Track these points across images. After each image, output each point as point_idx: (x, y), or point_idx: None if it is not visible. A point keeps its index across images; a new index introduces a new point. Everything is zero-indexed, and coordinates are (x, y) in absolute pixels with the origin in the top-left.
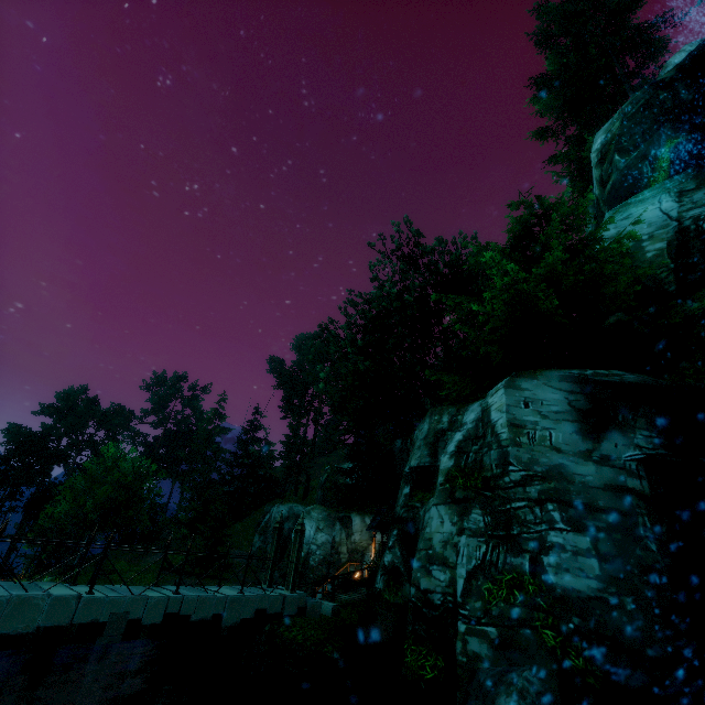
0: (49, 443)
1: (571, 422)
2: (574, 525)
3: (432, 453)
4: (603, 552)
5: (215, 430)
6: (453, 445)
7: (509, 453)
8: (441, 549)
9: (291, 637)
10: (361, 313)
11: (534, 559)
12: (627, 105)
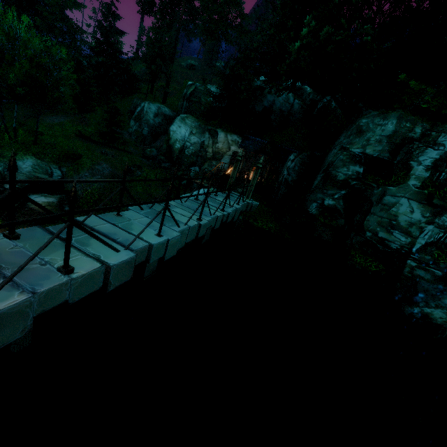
0: None
1: None
2: None
3: (392, 152)
4: None
5: (67, 1)
6: (430, 160)
7: None
8: (406, 225)
9: (260, 226)
10: None
11: None
12: None
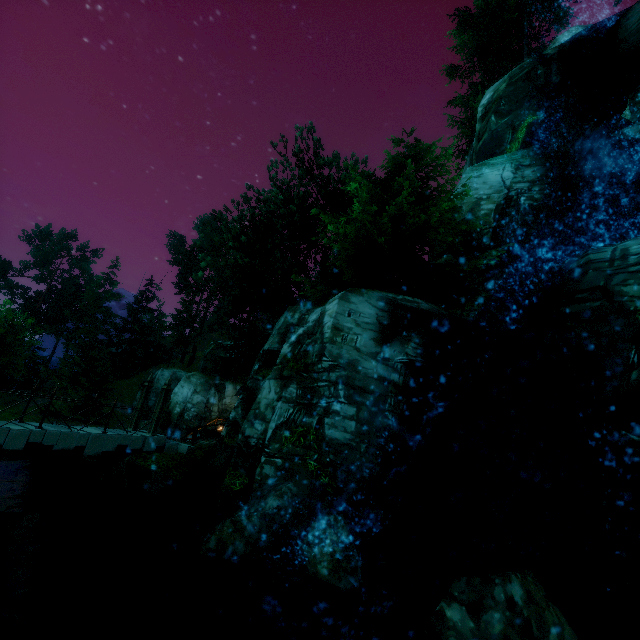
0: None
1: (373, 331)
2: (350, 400)
3: (281, 341)
4: (360, 418)
5: (105, 294)
6: (294, 337)
7: (326, 348)
8: (264, 409)
9: (146, 465)
10: (253, 210)
11: (320, 419)
12: (516, 69)
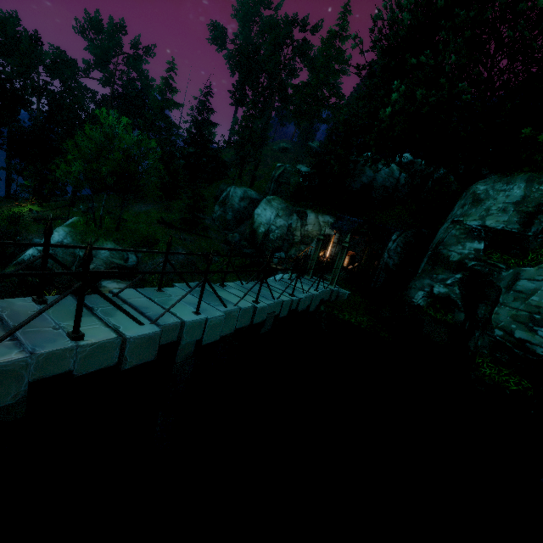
0: (5, 83)
1: None
2: None
3: (524, 222)
4: None
5: (167, 103)
6: None
7: None
8: None
9: (346, 319)
10: (439, 3)
11: None
12: None
